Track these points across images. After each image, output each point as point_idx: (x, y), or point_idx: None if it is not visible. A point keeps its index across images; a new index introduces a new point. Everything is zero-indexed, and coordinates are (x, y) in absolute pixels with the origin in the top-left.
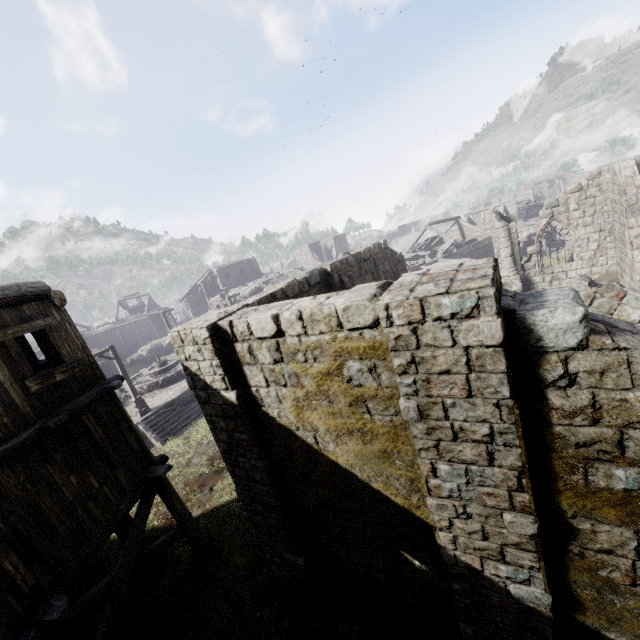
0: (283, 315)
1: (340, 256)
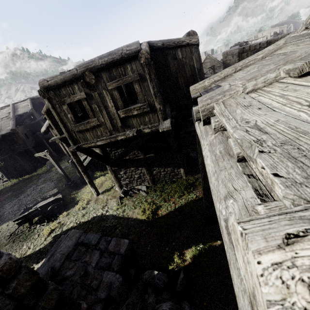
0: (262, 42)
1: (237, 43)
